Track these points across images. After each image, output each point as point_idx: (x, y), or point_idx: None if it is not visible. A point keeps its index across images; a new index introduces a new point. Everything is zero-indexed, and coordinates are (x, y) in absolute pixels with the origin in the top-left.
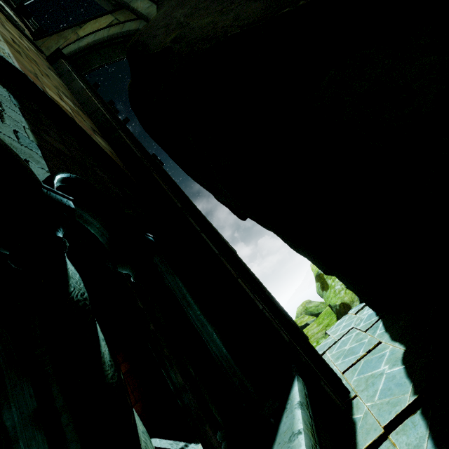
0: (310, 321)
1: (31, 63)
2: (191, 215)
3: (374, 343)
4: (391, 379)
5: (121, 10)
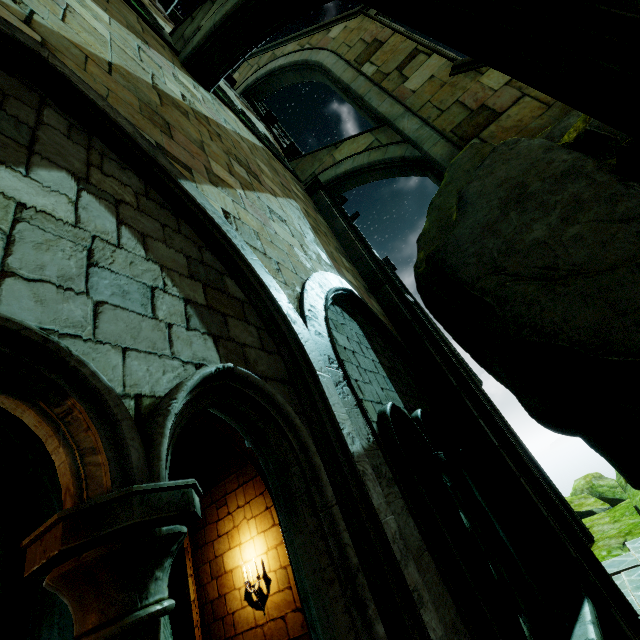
0: (597, 509)
1: (322, 235)
2: (467, 395)
3: None
4: None
5: (382, 127)
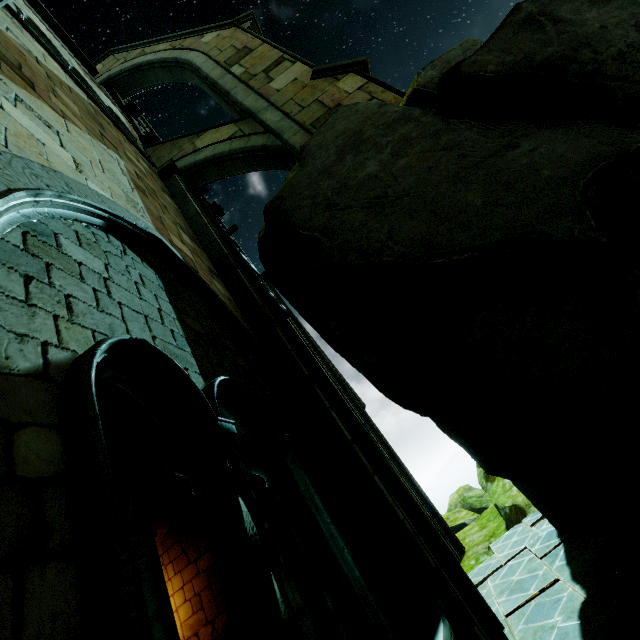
0: (469, 520)
1: (154, 201)
2: (319, 385)
3: (549, 579)
4: (562, 636)
5: (246, 119)
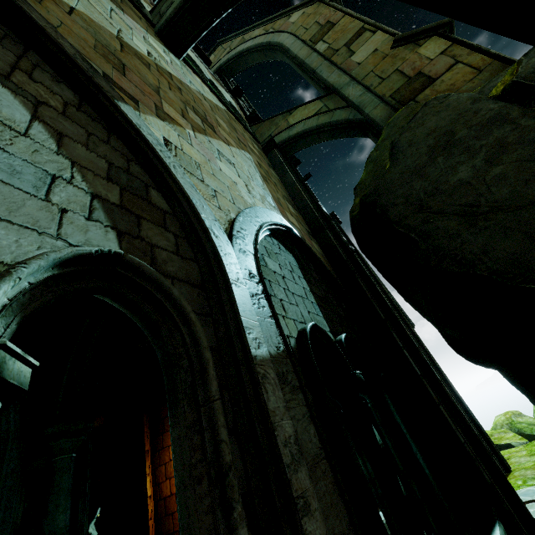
0: (516, 443)
1: (271, 184)
2: (394, 328)
3: None
4: None
5: (330, 95)
